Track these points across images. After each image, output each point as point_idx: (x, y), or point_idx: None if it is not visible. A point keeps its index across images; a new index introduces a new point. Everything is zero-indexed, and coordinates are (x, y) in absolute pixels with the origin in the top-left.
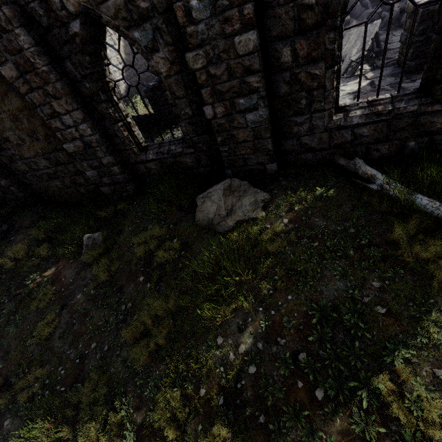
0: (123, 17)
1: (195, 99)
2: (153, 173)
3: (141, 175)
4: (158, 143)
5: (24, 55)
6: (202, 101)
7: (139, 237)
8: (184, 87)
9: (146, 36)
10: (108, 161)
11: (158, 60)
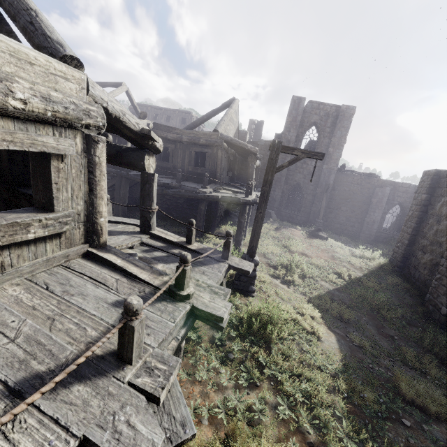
0: (407, 207)
1: None
2: (381, 237)
3: (376, 236)
4: (387, 230)
5: (382, 200)
6: None
7: None
8: None
9: None
10: (376, 228)
11: None
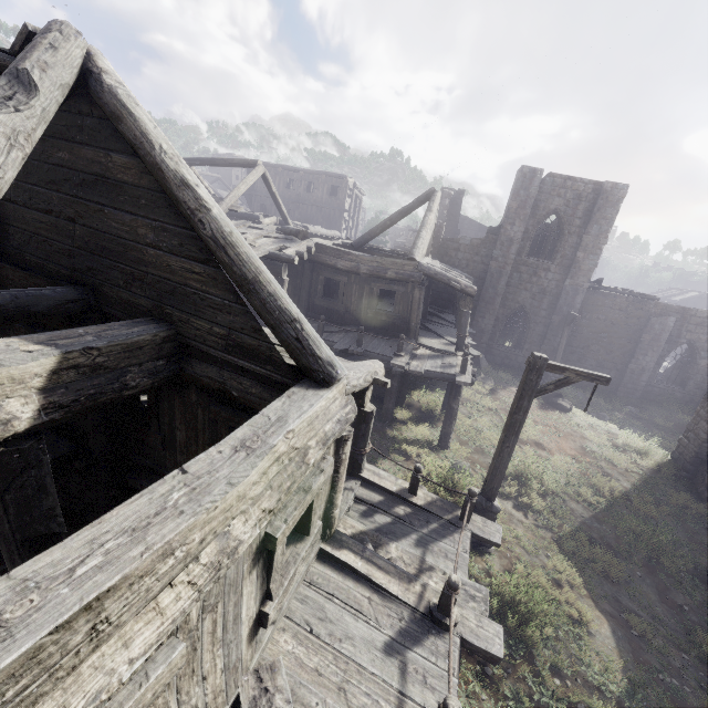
0: (702, 348)
1: (704, 377)
2: (652, 393)
3: (644, 391)
4: (664, 382)
5: (660, 338)
6: (706, 379)
7: (679, 416)
8: (704, 372)
9: (705, 355)
10: (645, 379)
11: (702, 361)
